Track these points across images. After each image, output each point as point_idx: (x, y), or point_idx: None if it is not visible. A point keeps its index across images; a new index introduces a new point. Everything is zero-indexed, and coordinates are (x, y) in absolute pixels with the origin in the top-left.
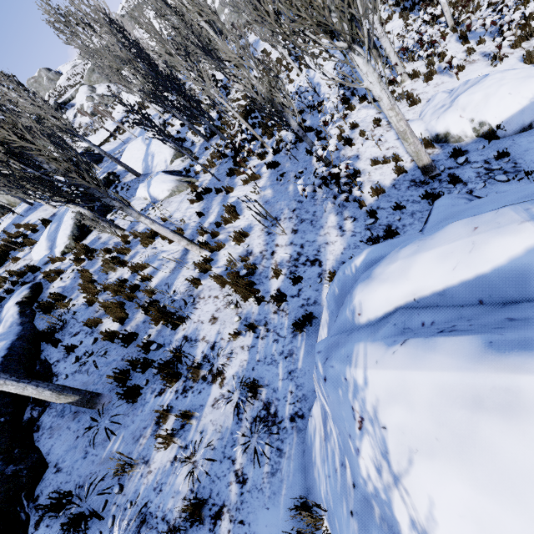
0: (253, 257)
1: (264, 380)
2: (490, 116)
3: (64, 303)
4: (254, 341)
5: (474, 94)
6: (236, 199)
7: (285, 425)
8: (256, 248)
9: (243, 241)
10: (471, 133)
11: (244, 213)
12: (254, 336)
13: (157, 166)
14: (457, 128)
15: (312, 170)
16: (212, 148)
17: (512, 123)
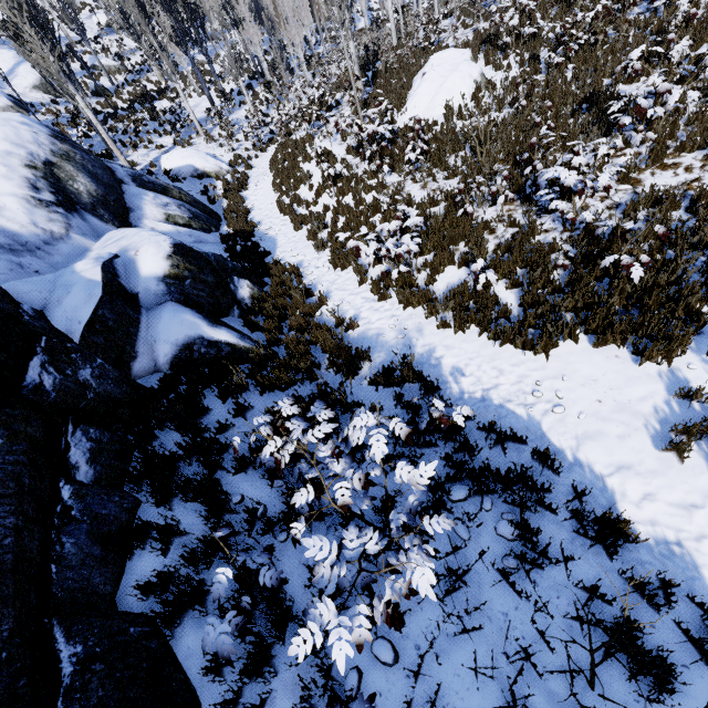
0: None
1: None
2: (171, 163)
3: None
4: None
5: (175, 151)
6: None
7: None
8: None
9: None
10: (169, 169)
11: None
12: None
13: (13, 86)
14: (164, 164)
15: (101, 150)
16: None
17: (176, 171)
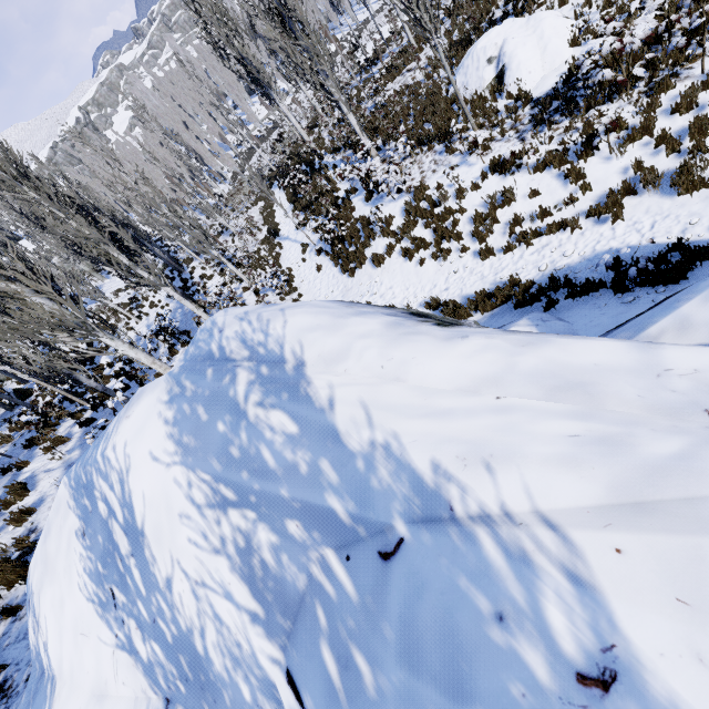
0: (36, 533)
1: (7, 661)
2: None
3: None
4: (8, 627)
5: None
6: (31, 473)
7: (19, 689)
8: (43, 521)
9: (26, 520)
10: None
11: (38, 486)
12: (11, 621)
13: None
14: None
15: None
16: (17, 417)
17: None
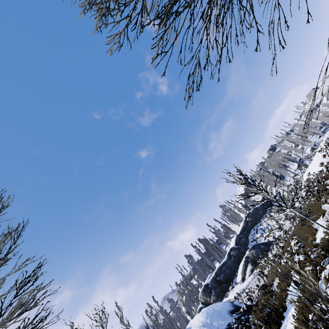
0: None
1: None
2: None
3: (317, 142)
4: None
5: None
6: None
7: None
8: None
9: None
10: None
11: None
12: None
13: None
14: None
15: None
16: None
17: None
